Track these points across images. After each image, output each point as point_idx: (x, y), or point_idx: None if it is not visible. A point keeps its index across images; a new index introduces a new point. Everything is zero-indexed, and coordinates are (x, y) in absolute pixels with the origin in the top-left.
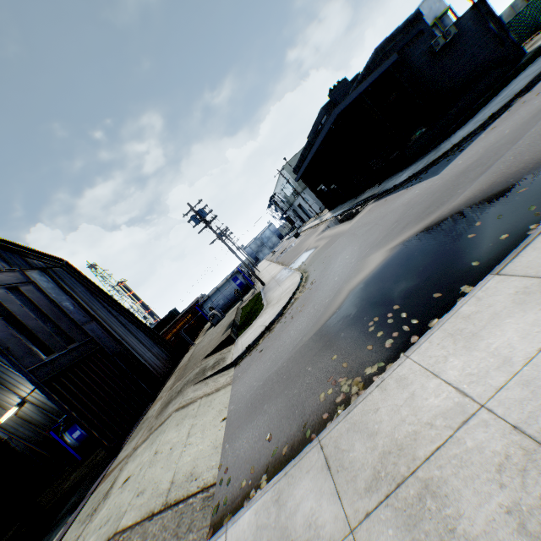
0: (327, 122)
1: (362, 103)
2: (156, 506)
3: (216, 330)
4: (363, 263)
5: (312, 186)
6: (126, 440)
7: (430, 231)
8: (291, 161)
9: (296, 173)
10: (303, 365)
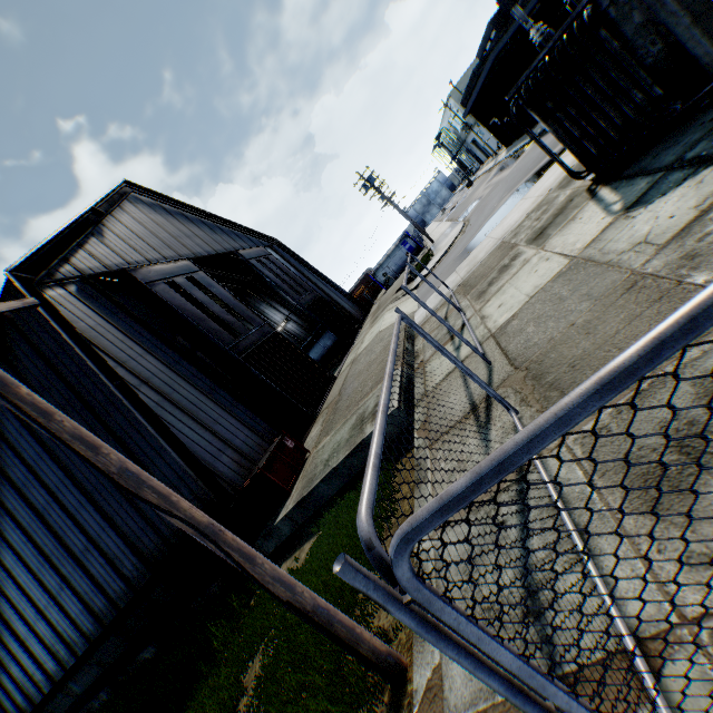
0: (487, 63)
1: (521, 37)
2: (394, 322)
3: (396, 283)
4: (498, 205)
5: (483, 121)
6: (354, 342)
7: (531, 178)
8: (459, 85)
9: (464, 107)
10: (455, 263)
